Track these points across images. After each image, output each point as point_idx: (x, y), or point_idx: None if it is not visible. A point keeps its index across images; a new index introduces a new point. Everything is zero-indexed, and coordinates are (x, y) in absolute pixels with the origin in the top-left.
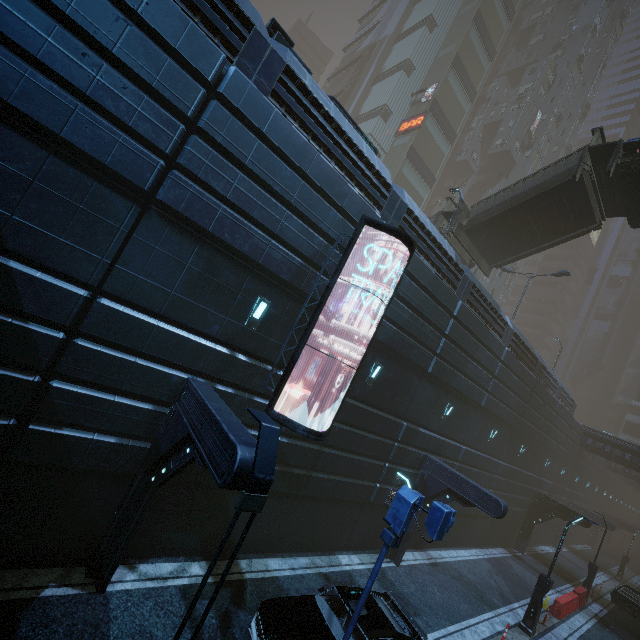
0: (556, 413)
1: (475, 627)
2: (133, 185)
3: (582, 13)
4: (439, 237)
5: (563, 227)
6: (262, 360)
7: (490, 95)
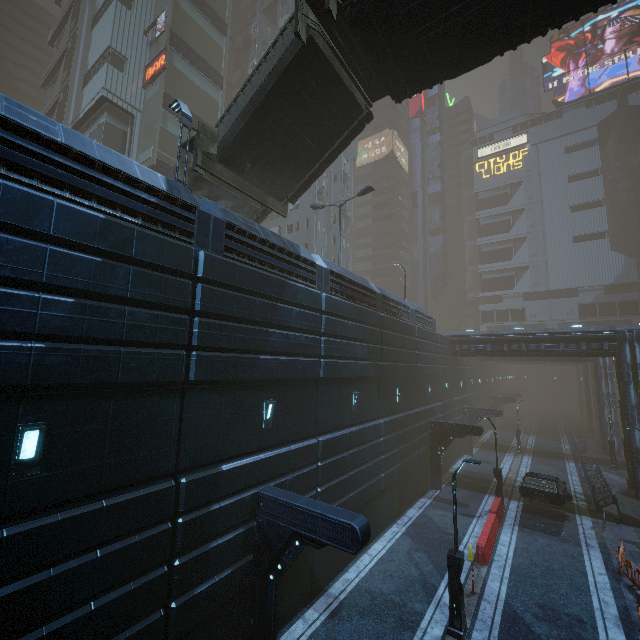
0: (418, 338)
1: None
2: None
3: None
4: (107, 155)
5: (332, 125)
6: None
7: (255, 36)
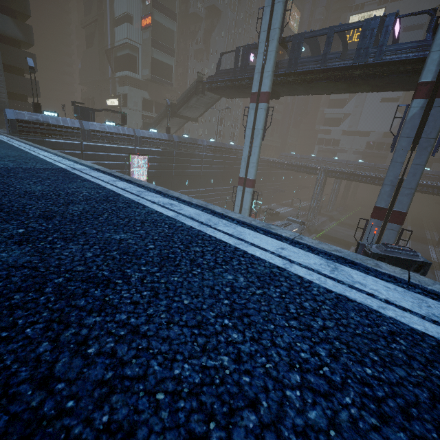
0: None
1: None
2: None
3: None
4: (159, 135)
5: (210, 101)
6: None
7: None
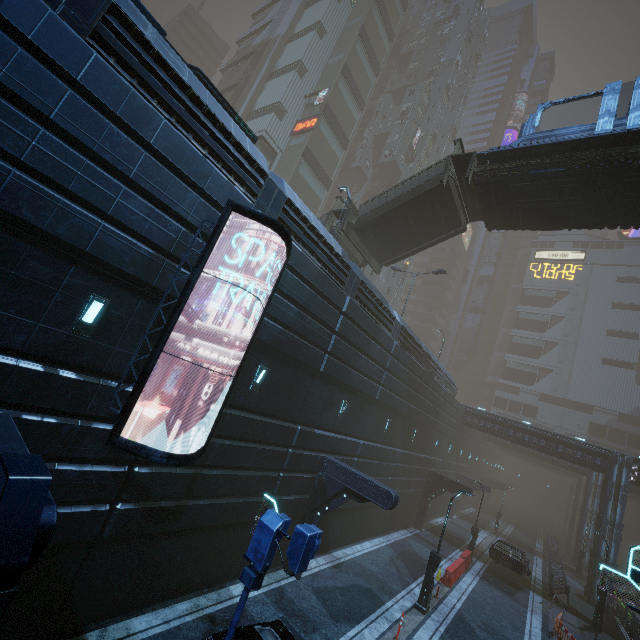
0: (442, 397)
1: (375, 623)
2: None
3: (448, 48)
4: (324, 232)
5: (437, 229)
6: (105, 375)
7: (378, 109)
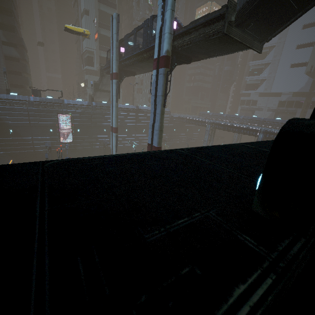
0: None
1: None
2: (28, 126)
3: None
4: (80, 103)
5: None
6: (57, 136)
7: None
